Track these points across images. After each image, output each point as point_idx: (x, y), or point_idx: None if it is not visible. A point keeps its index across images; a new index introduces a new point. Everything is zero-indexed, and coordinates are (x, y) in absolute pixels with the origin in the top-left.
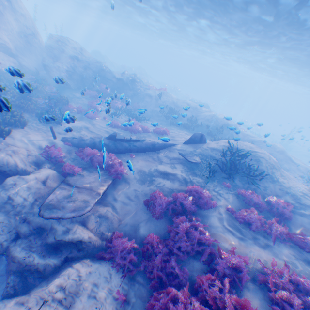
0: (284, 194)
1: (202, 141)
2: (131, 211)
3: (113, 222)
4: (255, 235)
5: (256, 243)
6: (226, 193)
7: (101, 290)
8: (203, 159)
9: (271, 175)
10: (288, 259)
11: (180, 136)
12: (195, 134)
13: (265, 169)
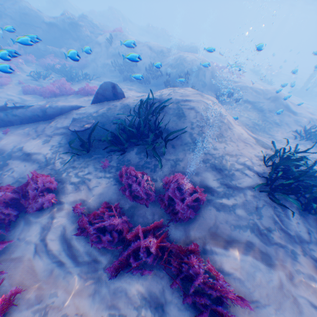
0: (206, 172)
1: (119, 96)
2: None
3: None
4: (97, 255)
5: (82, 275)
6: (99, 177)
7: None
8: (101, 124)
9: (197, 139)
10: (118, 313)
11: None
12: (104, 86)
13: (190, 129)
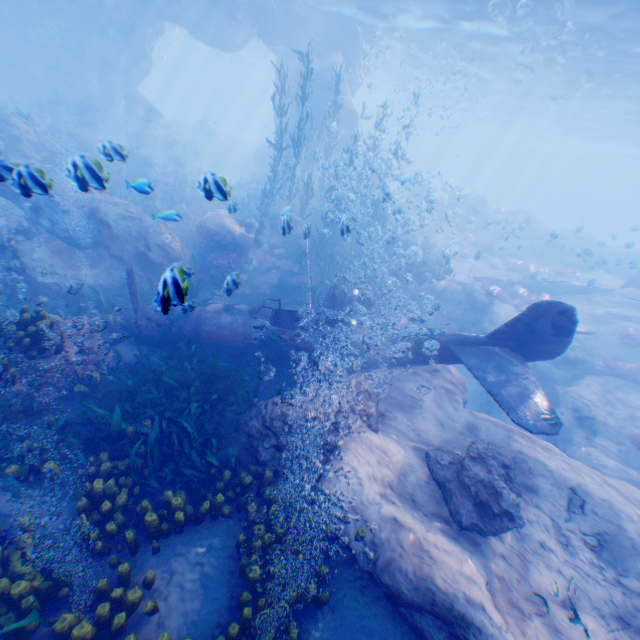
0: None
1: None
2: (604, 347)
3: (592, 353)
4: None
5: None
6: None
7: (628, 389)
8: None
9: None
10: None
11: (596, 279)
12: None
13: None
